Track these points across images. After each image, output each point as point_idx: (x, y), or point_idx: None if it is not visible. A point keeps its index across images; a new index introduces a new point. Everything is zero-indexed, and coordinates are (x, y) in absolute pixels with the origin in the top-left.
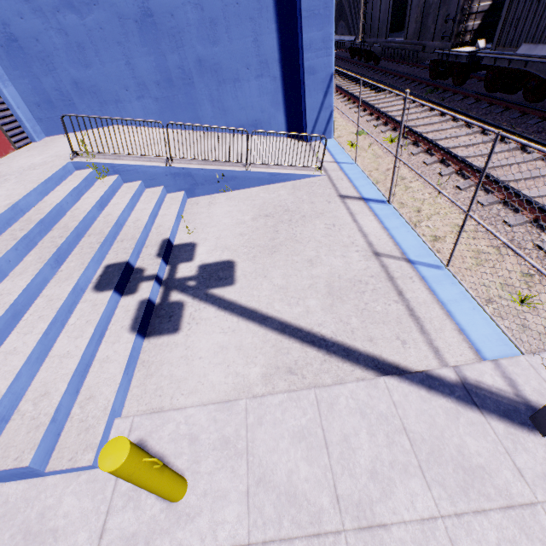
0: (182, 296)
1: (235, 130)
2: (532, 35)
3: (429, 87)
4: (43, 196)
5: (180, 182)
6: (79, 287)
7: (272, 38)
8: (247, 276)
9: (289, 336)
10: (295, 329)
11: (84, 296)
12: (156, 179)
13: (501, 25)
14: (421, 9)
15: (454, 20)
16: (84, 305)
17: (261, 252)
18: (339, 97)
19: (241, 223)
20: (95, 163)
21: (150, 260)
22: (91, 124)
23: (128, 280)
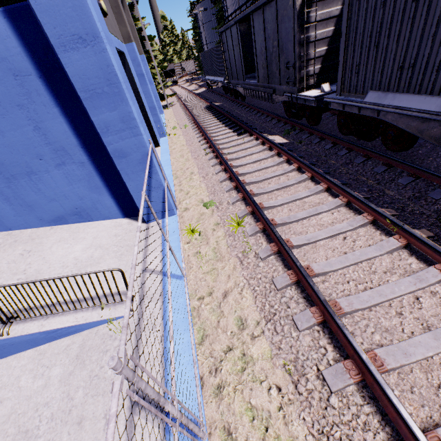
0: None
1: (53, 222)
2: (378, 82)
3: (287, 125)
4: None
5: None
6: None
7: (60, 123)
8: None
9: None
10: None
11: None
12: None
13: (341, 71)
14: (265, 57)
15: (294, 66)
16: None
17: None
18: (202, 143)
19: None
20: None
21: None
22: None
23: None
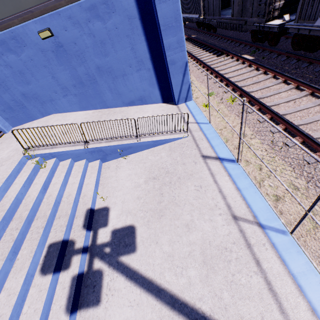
0: (101, 264)
1: (128, 104)
2: None
3: (252, 47)
4: (6, 191)
5: (96, 155)
6: (29, 274)
7: (143, 45)
8: (144, 243)
9: (178, 312)
10: (182, 304)
11: (34, 280)
12: (80, 156)
13: (300, 5)
14: None
15: (265, 3)
16: (33, 291)
17: (152, 217)
18: (193, 63)
19: (138, 186)
20: (39, 154)
21: (78, 232)
22: (38, 115)
23: (64, 254)
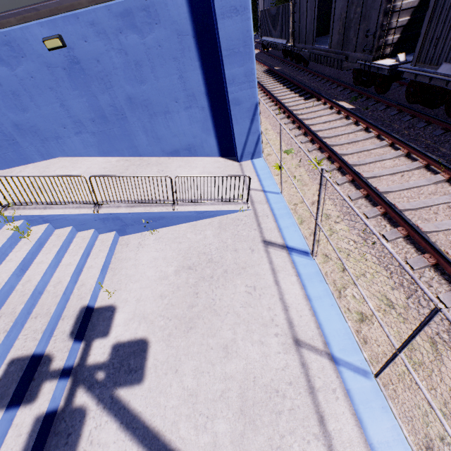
0: (87, 398)
1: (170, 154)
2: None
3: (353, 93)
4: None
5: (110, 225)
6: None
7: (197, 74)
8: (158, 369)
9: None
10: None
11: None
12: (86, 224)
13: (420, 43)
14: (343, 23)
15: (374, 35)
16: None
17: (177, 328)
18: (271, 105)
19: (164, 277)
20: (24, 215)
21: (62, 342)
22: (36, 157)
23: (32, 377)
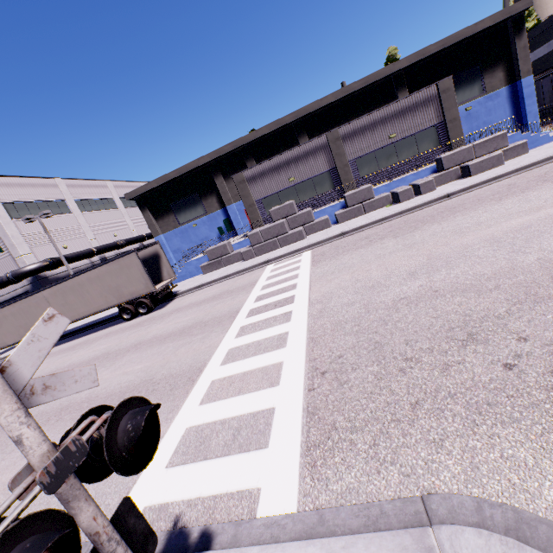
0: None
1: None
2: None
3: None
4: None
5: None
6: None
7: (510, 109)
8: None
9: None
10: None
11: None
12: None
13: None
14: (551, 93)
15: None
16: None
17: None
18: None
19: None
20: None
21: None
22: None
23: None
